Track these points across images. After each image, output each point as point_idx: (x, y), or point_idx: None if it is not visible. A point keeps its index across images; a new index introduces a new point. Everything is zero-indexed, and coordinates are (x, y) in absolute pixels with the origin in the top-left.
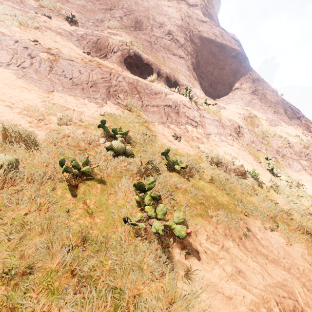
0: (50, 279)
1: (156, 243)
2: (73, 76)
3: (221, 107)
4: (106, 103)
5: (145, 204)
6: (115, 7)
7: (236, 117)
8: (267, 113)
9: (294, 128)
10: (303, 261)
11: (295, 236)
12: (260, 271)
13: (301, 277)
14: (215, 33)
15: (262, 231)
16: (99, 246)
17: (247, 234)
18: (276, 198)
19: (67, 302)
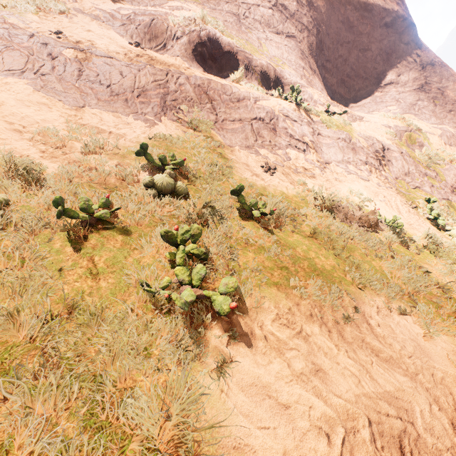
0: (9, 355)
1: (181, 320)
2: (111, 82)
3: (356, 117)
4: (159, 120)
5: (176, 263)
6: None
7: (380, 132)
8: (445, 123)
9: None
10: (448, 364)
11: (445, 324)
12: (356, 373)
13: (433, 388)
14: None
15: (382, 314)
16: (87, 319)
17: (352, 316)
18: (430, 264)
19: (0, 387)
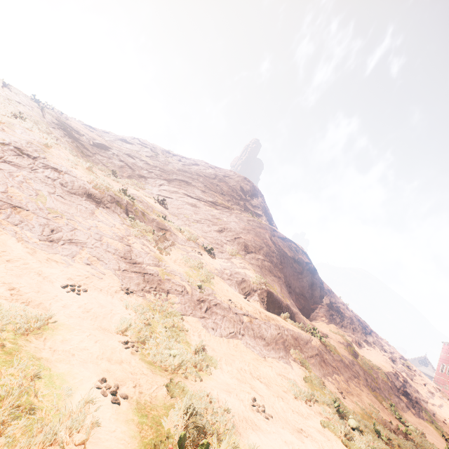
0: None
1: None
2: (264, 336)
3: (325, 335)
4: (290, 361)
5: None
6: (224, 229)
7: (342, 348)
8: (349, 331)
9: (374, 349)
10: None
11: None
12: None
13: None
14: (292, 249)
15: None
16: None
17: None
18: None
19: None
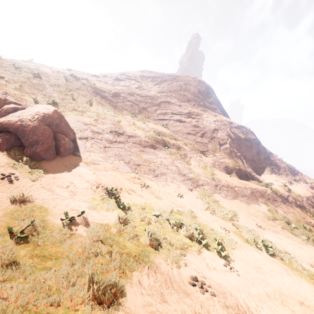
0: None
1: None
2: (246, 195)
3: (271, 183)
4: (259, 204)
5: None
6: (204, 134)
7: (281, 189)
8: (283, 176)
9: (300, 184)
10: None
11: None
12: None
13: None
14: (244, 133)
15: None
16: None
17: None
18: None
19: None
